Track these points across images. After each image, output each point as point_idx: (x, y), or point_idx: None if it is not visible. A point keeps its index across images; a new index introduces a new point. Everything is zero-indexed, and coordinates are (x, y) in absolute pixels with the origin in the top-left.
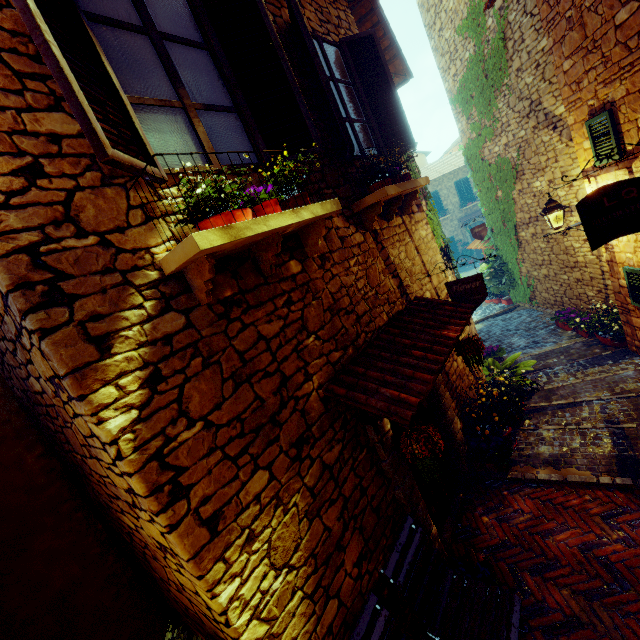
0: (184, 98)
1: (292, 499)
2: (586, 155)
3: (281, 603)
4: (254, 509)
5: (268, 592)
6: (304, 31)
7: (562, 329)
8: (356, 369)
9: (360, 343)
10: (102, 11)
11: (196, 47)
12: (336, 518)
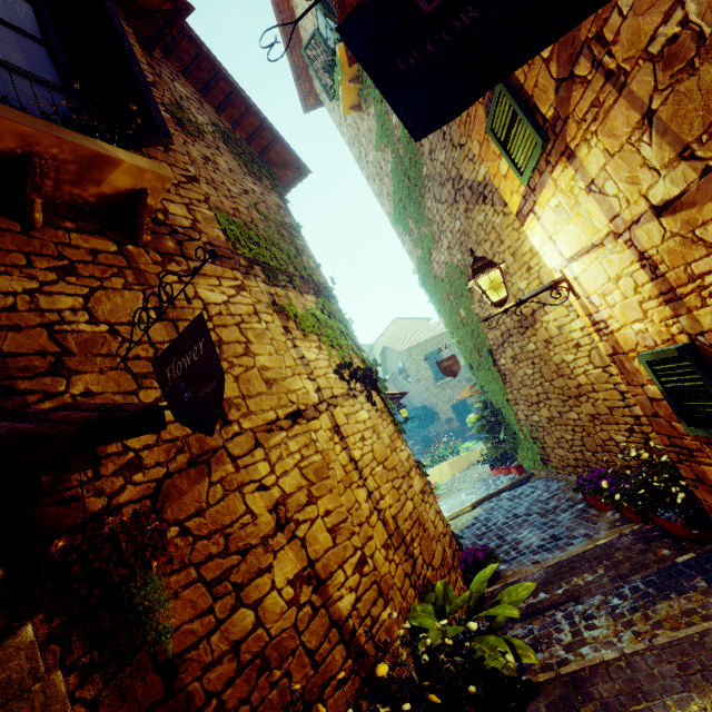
0: None
1: None
2: (510, 184)
3: None
4: None
5: None
6: None
7: (597, 508)
8: None
9: None
10: None
11: None
12: None
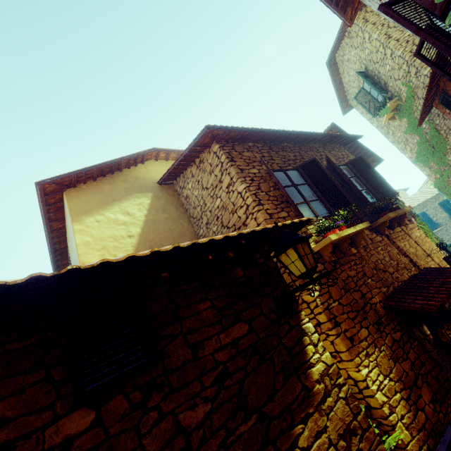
0: (306, 200)
1: (381, 347)
2: None
3: (390, 393)
4: (365, 343)
5: (382, 383)
6: (337, 169)
7: None
8: (397, 296)
9: (395, 286)
10: (284, 184)
11: (304, 185)
12: (409, 369)
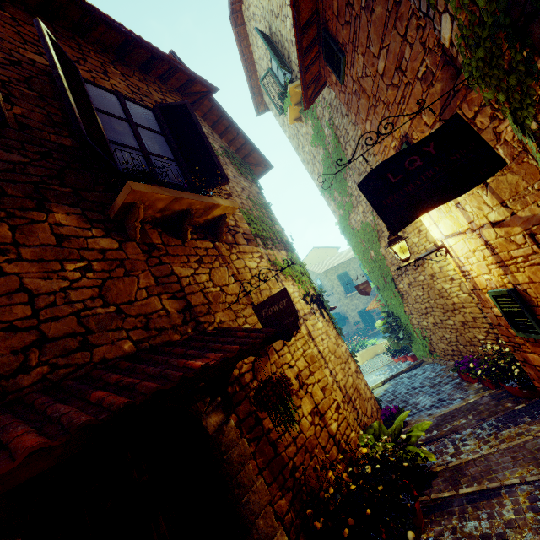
0: None
1: None
2: None
3: None
4: None
5: None
6: (46, 52)
7: (467, 382)
8: None
9: (23, 382)
10: None
11: None
12: None
